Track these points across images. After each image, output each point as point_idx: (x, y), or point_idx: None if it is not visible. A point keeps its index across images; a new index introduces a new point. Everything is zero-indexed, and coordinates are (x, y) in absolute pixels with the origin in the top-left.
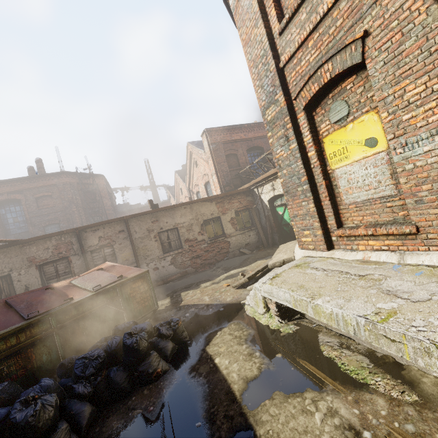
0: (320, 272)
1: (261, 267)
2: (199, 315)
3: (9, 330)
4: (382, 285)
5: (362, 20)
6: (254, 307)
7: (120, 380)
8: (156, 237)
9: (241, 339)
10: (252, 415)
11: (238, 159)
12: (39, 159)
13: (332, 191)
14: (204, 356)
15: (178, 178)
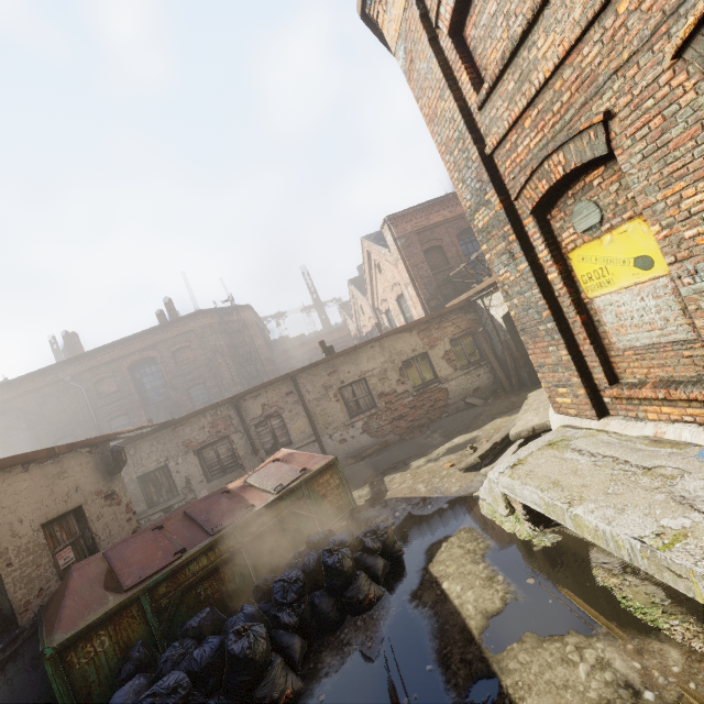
0: (585, 457)
1: (500, 437)
2: (414, 515)
3: (199, 549)
4: (675, 487)
5: (600, 96)
6: (492, 505)
7: (327, 608)
8: (337, 396)
9: (476, 554)
10: (496, 661)
11: (445, 253)
12: (168, 299)
13: (594, 329)
14: (427, 579)
15: (355, 292)
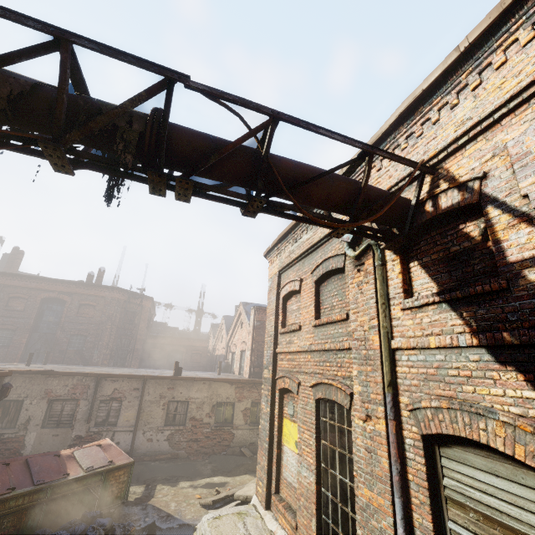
0: (244, 529)
1: (232, 492)
2: (156, 524)
3: (23, 491)
4: None
5: (300, 374)
6: None
7: None
8: (165, 405)
9: None
10: None
11: None
12: (103, 268)
13: (280, 459)
14: None
15: (224, 325)
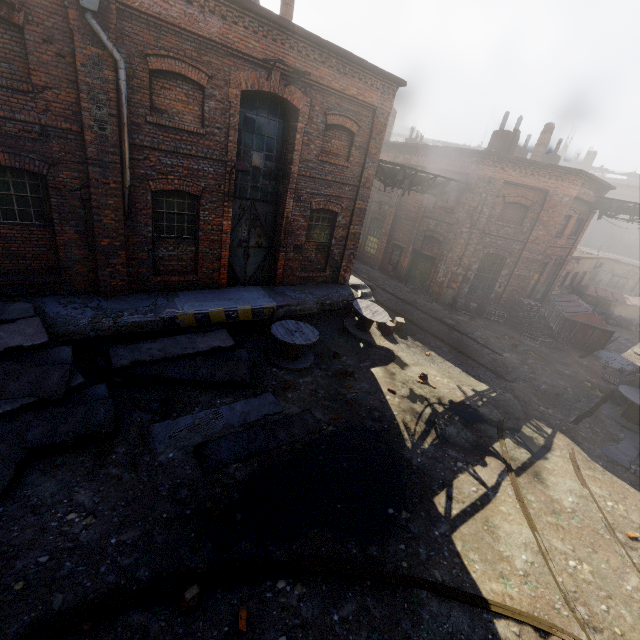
0: None
1: None
2: None
3: (611, 300)
4: None
5: None
6: None
7: (623, 324)
8: None
9: None
10: None
11: None
12: None
13: None
14: None
15: None
